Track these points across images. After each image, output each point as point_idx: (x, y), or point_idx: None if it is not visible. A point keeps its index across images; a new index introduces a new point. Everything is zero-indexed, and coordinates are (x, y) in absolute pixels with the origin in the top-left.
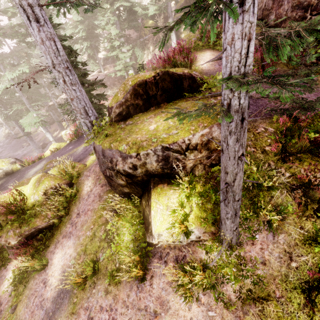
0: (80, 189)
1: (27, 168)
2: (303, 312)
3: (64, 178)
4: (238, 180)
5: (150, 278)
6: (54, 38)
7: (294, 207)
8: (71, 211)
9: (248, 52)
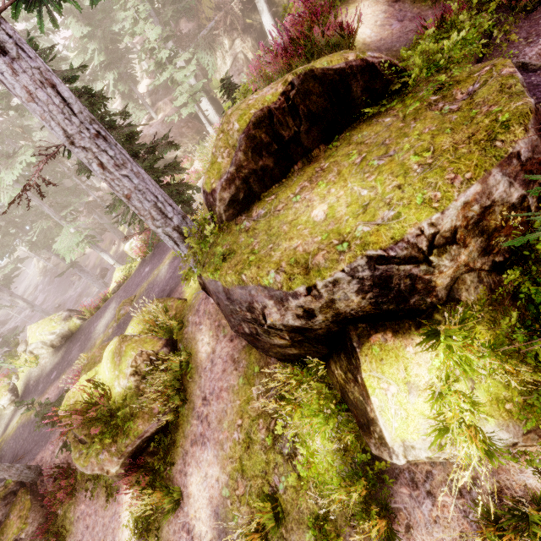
0: (192, 351)
1: (91, 322)
2: None
3: (157, 336)
4: None
5: (406, 531)
6: (51, 79)
7: None
8: (190, 394)
9: None
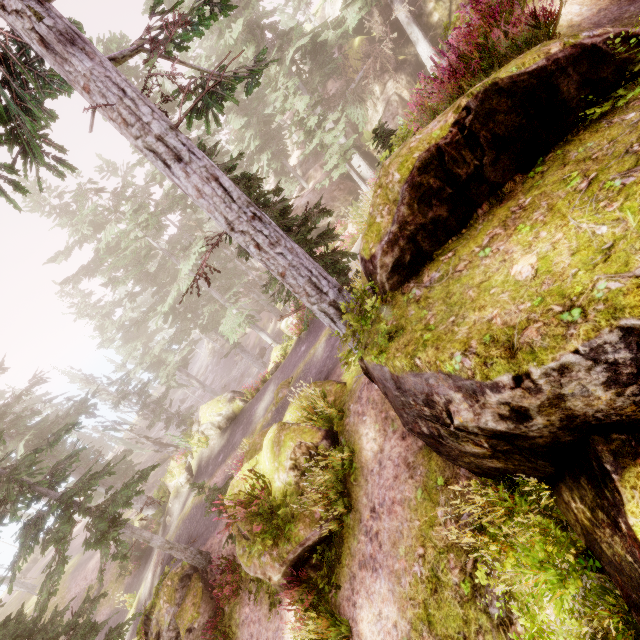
0: (355, 447)
1: (252, 405)
2: None
3: (316, 426)
4: None
5: None
6: (215, 174)
7: None
8: (356, 500)
9: None
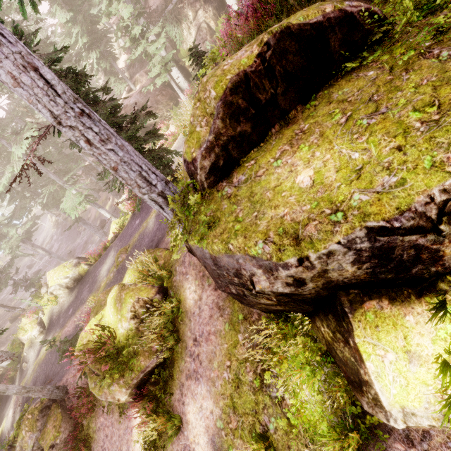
0: (181, 297)
1: (96, 267)
2: None
3: (151, 284)
4: None
5: None
6: (33, 63)
7: None
8: (182, 334)
9: None
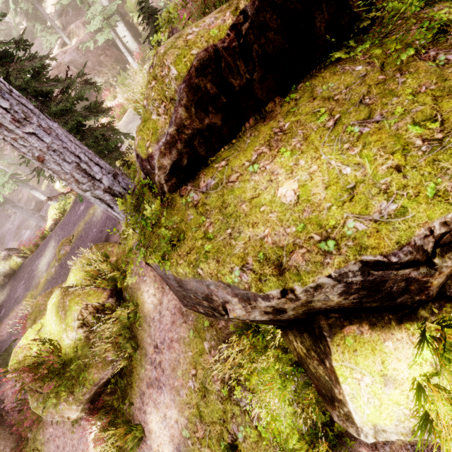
0: (138, 301)
1: (32, 260)
2: None
3: (101, 286)
4: None
5: None
6: None
7: None
8: (141, 341)
9: None
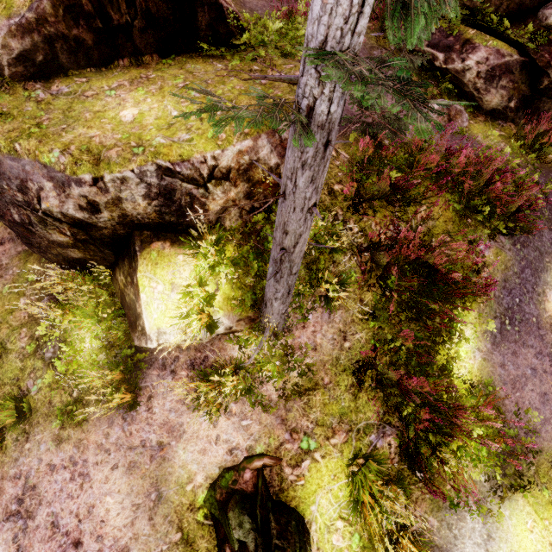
0: None
1: None
2: (349, 393)
3: None
4: (301, 245)
5: (147, 401)
6: None
7: (358, 275)
8: None
9: (365, 3)
